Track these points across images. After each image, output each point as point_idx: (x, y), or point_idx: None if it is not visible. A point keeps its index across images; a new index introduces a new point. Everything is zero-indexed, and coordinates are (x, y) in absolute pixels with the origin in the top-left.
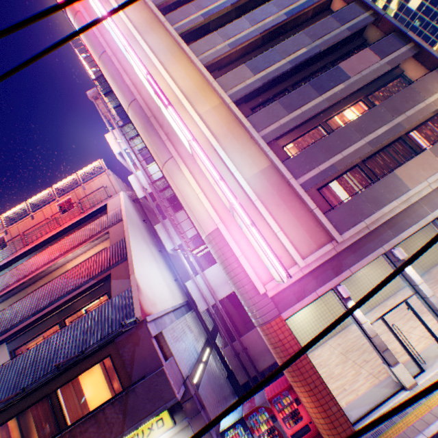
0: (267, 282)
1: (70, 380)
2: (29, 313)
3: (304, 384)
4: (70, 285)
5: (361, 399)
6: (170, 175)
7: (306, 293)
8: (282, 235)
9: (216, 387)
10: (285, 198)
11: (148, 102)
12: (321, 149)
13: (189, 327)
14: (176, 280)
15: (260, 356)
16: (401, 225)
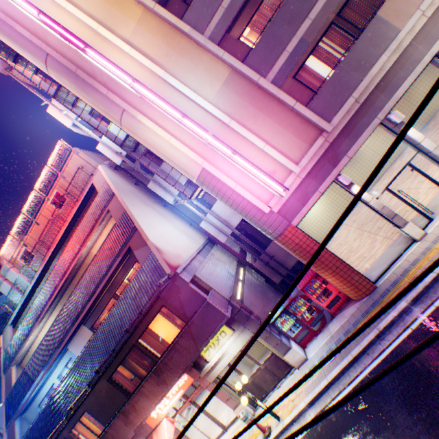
0: (269, 200)
1: (144, 332)
2: (85, 301)
3: (327, 270)
4: (103, 268)
5: (379, 261)
6: (132, 132)
7: (309, 196)
8: (269, 149)
9: (258, 294)
10: (260, 106)
11: (63, 51)
12: (284, 22)
13: (218, 259)
14: (191, 225)
15: (286, 258)
16: (394, 83)
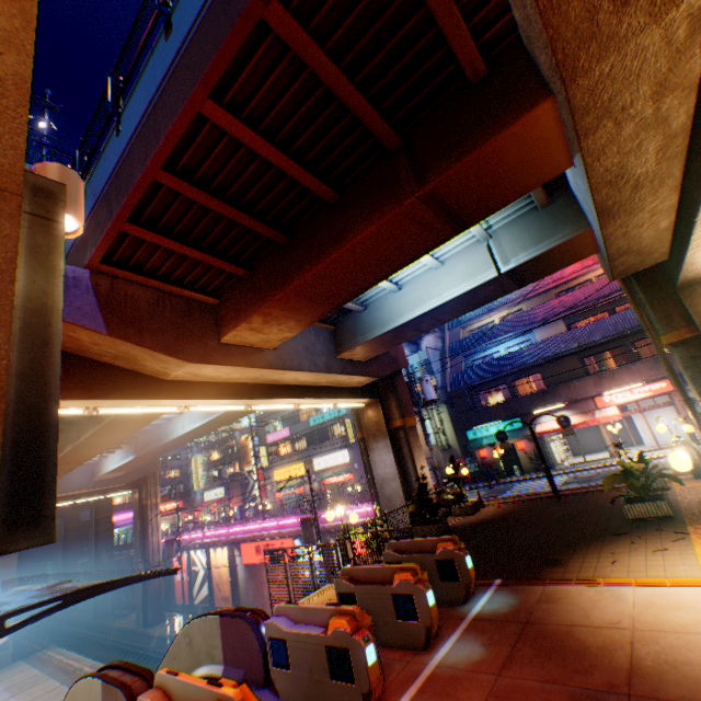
0: None
1: (641, 339)
2: (590, 299)
3: None
4: None
5: None
6: None
7: None
8: None
9: None
10: None
11: None
12: None
13: None
14: None
15: None
16: None
